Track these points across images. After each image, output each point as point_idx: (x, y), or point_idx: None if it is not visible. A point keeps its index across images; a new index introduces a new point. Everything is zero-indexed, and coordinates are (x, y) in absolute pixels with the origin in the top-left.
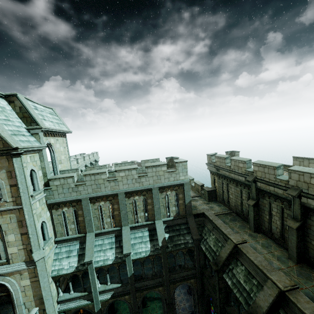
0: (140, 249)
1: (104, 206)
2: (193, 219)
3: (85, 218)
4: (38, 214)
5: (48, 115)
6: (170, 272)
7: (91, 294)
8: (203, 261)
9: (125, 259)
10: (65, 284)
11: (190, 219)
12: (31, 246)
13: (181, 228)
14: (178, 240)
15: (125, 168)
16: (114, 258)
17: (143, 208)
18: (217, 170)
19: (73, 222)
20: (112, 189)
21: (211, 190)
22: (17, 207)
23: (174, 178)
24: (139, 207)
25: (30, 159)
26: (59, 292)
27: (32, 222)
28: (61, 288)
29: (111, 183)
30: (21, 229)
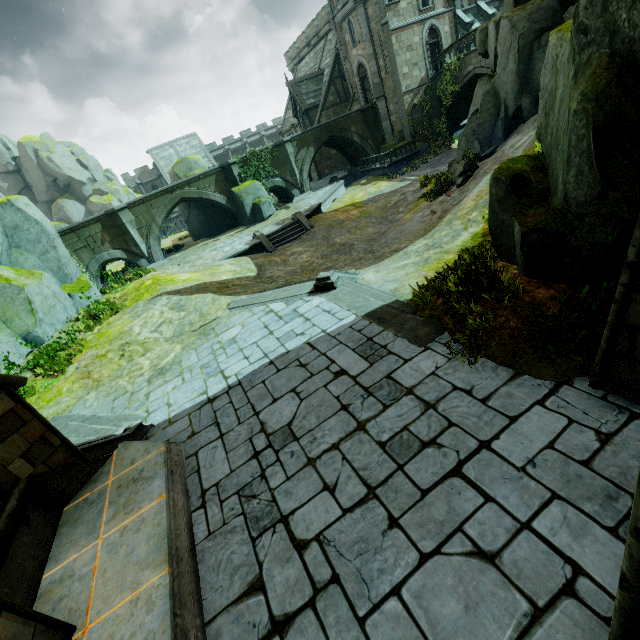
0: None
1: None
2: None
3: None
4: None
5: None
6: None
7: None
8: None
9: None
10: None
11: None
12: None
13: None
14: None
15: None
16: None
17: None
18: None
19: None
20: None
21: None
22: None
23: None
24: None
25: None
26: None
27: None
28: None
29: None
30: None
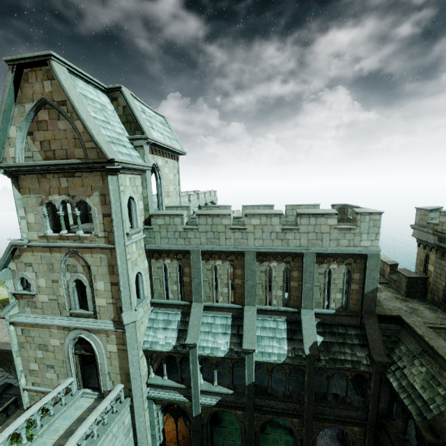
0: (269, 349)
1: (221, 268)
2: (375, 323)
3: (192, 280)
4: (133, 260)
5: (158, 124)
6: (316, 400)
7: (189, 389)
8: (387, 405)
9: (245, 357)
10: (159, 363)
11: (369, 322)
12: (121, 303)
13: (348, 333)
14: (341, 352)
15: (261, 211)
16: (227, 350)
17: (283, 284)
18: (441, 240)
19: (176, 283)
20: (237, 243)
21: (417, 276)
22: (109, 246)
23: (349, 242)
24: (275, 280)
25: (129, 182)
26: (150, 372)
27: (124, 270)
28: (153, 366)
29: (235, 233)
30: (112, 277)
